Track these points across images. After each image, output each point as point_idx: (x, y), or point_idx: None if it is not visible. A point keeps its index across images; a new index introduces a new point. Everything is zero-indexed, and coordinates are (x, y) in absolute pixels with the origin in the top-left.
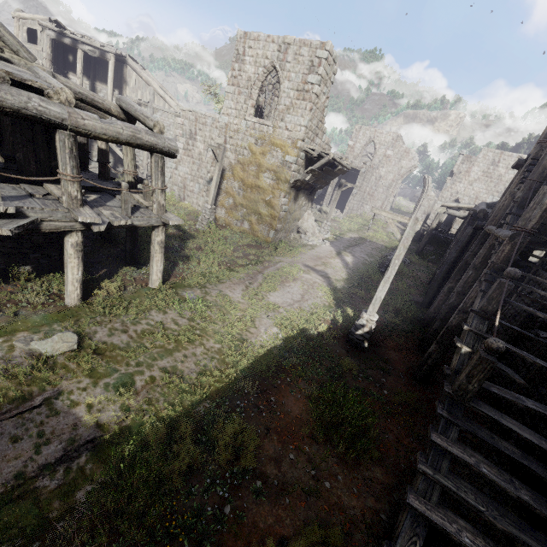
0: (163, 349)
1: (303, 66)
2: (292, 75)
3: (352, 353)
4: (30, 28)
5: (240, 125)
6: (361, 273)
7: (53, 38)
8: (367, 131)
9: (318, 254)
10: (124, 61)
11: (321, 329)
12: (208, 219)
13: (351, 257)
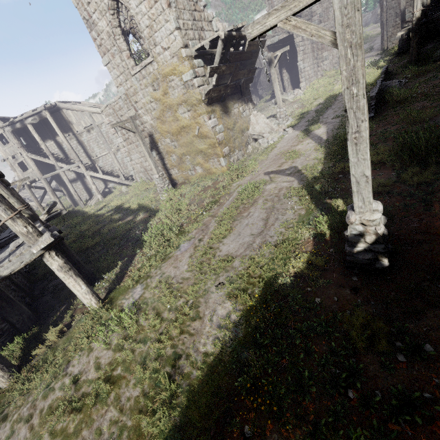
0: (58, 439)
1: None
2: None
3: (365, 290)
4: None
5: (133, 84)
6: (341, 137)
7: (11, 130)
8: None
9: (281, 149)
10: (59, 109)
11: (298, 266)
12: (163, 187)
13: (323, 127)
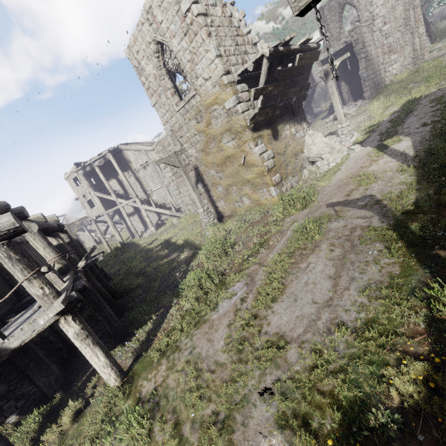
0: None
1: (171, 6)
2: (172, 28)
3: None
4: (74, 178)
5: (178, 120)
6: (439, 151)
7: (83, 173)
8: (330, 3)
9: (347, 173)
10: (120, 151)
11: (407, 389)
12: (208, 222)
13: (405, 139)
